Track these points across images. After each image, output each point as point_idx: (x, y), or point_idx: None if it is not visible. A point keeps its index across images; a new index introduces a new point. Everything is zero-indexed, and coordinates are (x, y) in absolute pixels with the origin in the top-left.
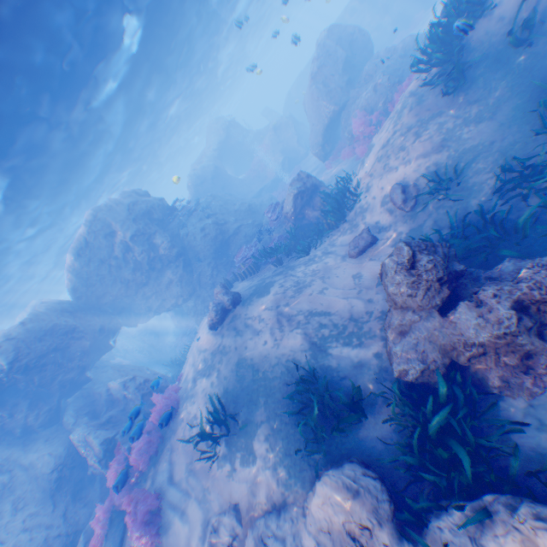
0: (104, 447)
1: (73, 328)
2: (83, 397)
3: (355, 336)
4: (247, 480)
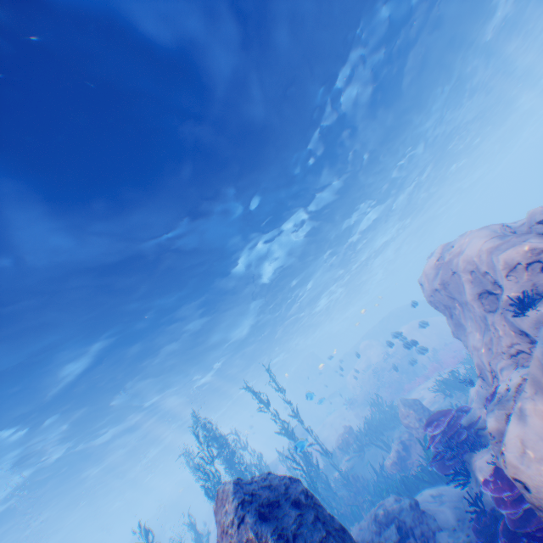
0: None
1: None
2: None
3: None
4: None
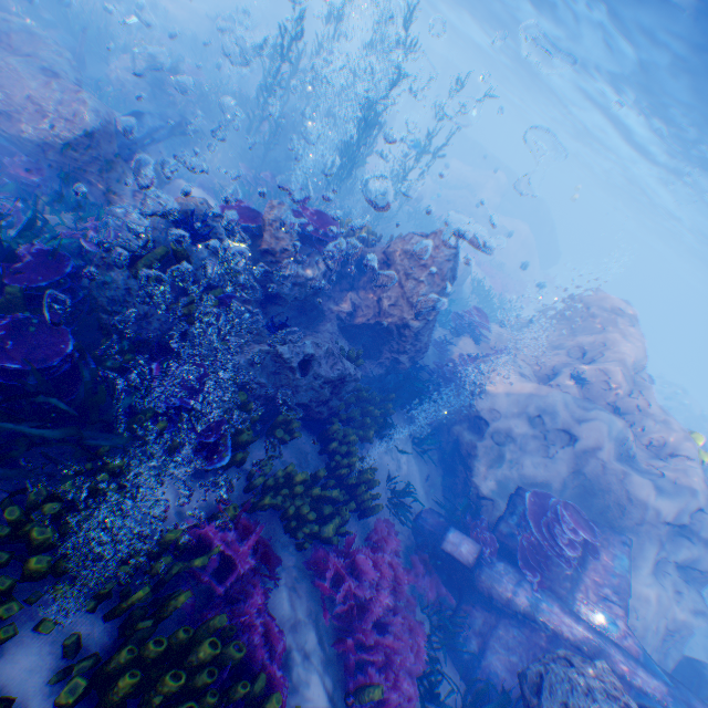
0: None
1: None
2: None
3: None
4: None
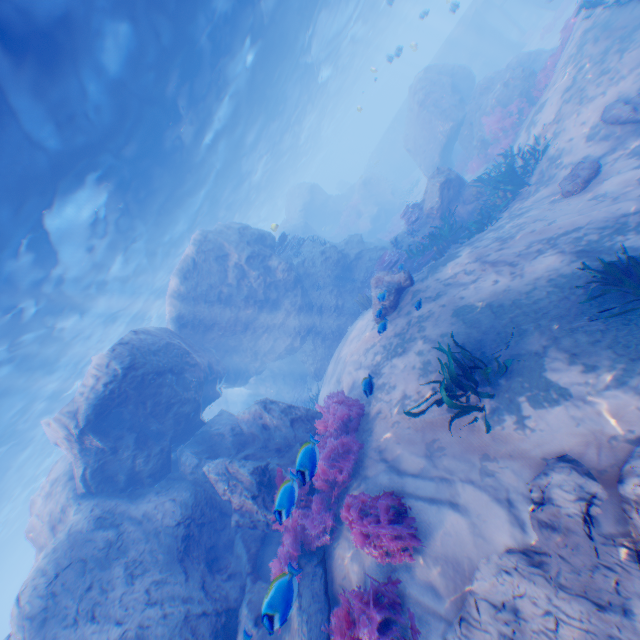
0: (256, 478)
1: (185, 351)
2: (197, 443)
3: None
4: (566, 420)
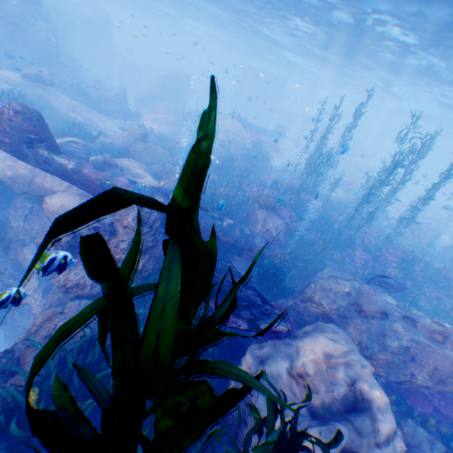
0: None
1: None
2: None
3: (104, 136)
4: None
